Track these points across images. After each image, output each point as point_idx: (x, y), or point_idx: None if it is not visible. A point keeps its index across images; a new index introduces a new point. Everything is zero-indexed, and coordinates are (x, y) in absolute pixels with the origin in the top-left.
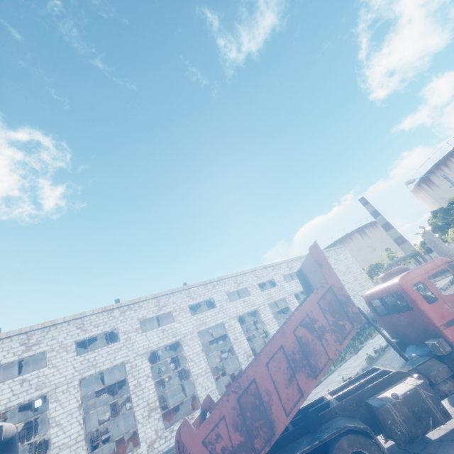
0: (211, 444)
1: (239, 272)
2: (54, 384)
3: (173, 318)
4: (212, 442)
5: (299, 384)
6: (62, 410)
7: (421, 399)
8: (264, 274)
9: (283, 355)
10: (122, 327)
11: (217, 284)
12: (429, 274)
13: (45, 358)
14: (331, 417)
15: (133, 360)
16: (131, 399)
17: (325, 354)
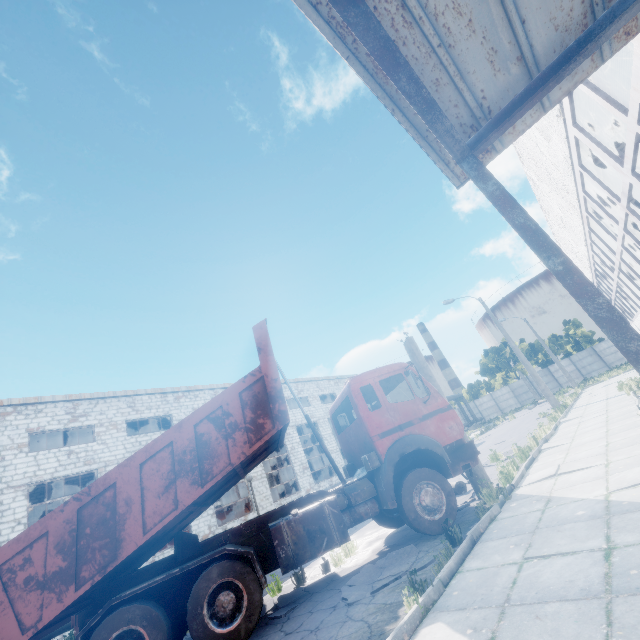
0: (10, 572)
1: (223, 384)
2: None
3: (94, 435)
4: (14, 569)
5: (177, 493)
6: None
7: (323, 516)
8: None
9: (170, 454)
10: None
11: (184, 395)
12: (382, 378)
13: None
14: (219, 544)
15: None
16: None
17: (228, 457)
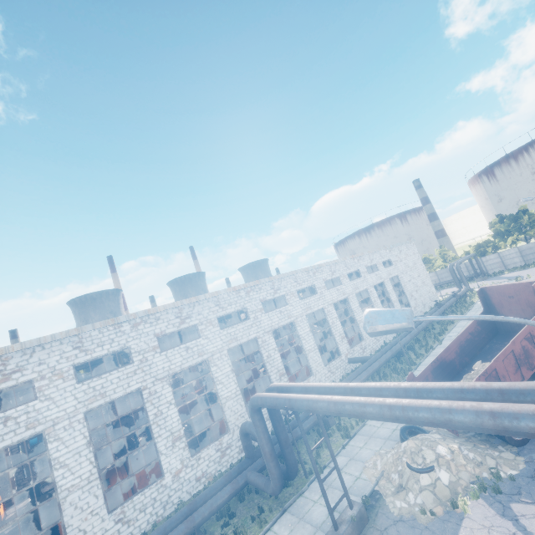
0: None
1: (333, 261)
2: (210, 352)
3: (286, 301)
4: None
5: (522, 373)
6: (221, 372)
7: None
8: (352, 265)
9: (512, 356)
10: (249, 307)
11: (316, 271)
12: None
13: (197, 330)
14: None
15: (263, 336)
16: (265, 366)
17: None
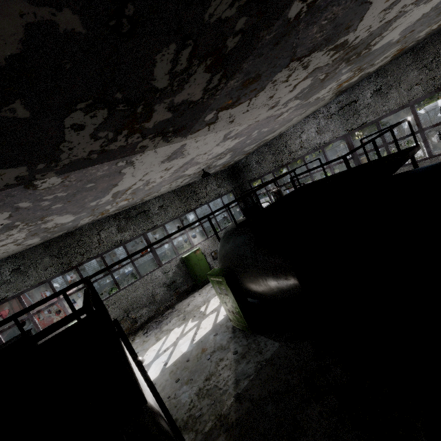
0: None
1: None
2: None
3: None
4: None
5: None
6: None
7: None
8: None
9: None
10: None
11: None
12: None
13: None
14: None
15: None
16: None
17: None
